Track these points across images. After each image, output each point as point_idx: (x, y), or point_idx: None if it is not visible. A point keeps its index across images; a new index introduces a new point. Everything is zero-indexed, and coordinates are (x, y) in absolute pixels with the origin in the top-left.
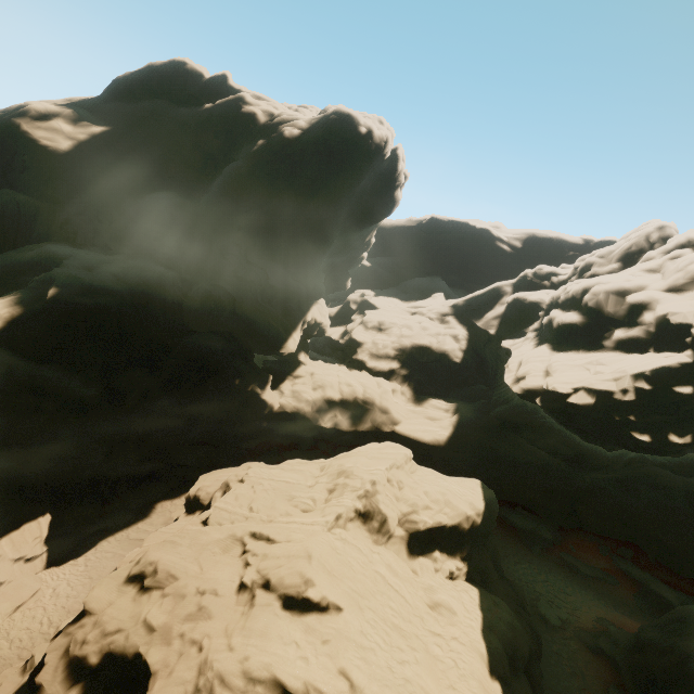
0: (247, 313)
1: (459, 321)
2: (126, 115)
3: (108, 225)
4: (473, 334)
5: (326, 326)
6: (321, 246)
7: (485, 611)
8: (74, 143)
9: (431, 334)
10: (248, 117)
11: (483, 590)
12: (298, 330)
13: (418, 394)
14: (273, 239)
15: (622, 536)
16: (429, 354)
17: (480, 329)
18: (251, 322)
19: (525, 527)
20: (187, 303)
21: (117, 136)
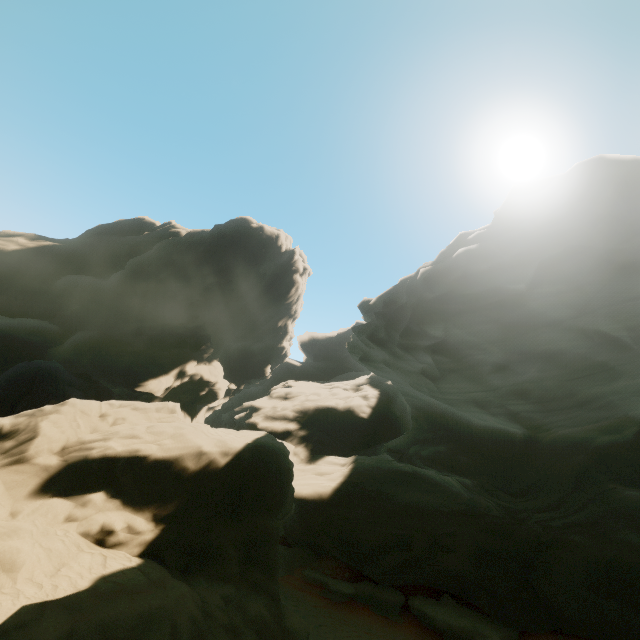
0: (114, 355)
1: (373, 386)
2: (82, 241)
3: (21, 299)
4: (385, 394)
5: (219, 389)
6: (214, 309)
7: (106, 583)
8: (22, 248)
9: (339, 398)
10: (174, 234)
11: (156, 565)
12: (170, 375)
13: (315, 454)
14: (166, 301)
15: (632, 634)
16: (335, 414)
17: (391, 386)
18: (113, 362)
19: (453, 627)
20: (54, 348)
21: (65, 248)
